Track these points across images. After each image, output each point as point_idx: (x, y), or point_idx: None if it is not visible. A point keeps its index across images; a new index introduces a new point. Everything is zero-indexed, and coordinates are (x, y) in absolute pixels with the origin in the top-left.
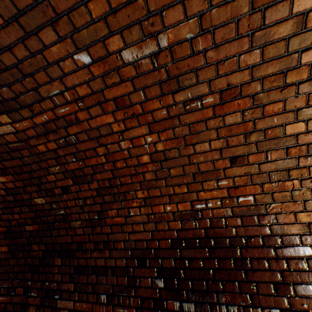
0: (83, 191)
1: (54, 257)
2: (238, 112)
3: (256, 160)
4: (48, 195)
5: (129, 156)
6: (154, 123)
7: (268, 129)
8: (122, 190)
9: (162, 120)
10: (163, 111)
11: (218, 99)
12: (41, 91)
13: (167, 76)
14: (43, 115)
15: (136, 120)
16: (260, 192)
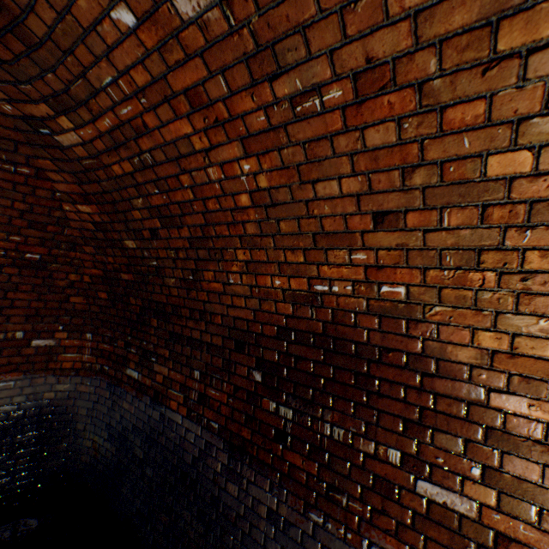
0: (174, 239)
1: (151, 316)
2: (390, 122)
3: (420, 224)
4: (138, 238)
5: (223, 194)
6: (249, 138)
7: (450, 163)
8: (218, 245)
9: (261, 134)
10: (260, 117)
11: (350, 92)
12: (90, 79)
13: (256, 45)
14: (104, 118)
15: (222, 131)
16: (419, 283)
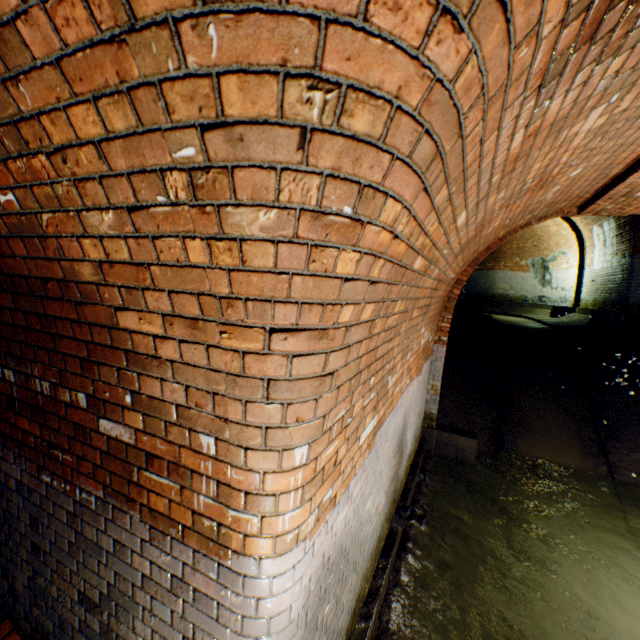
0: None
1: None
2: None
3: None
4: None
5: None
6: None
7: None
8: None
9: None
10: None
11: None
12: None
13: None
14: None
15: None
16: (16, 185)
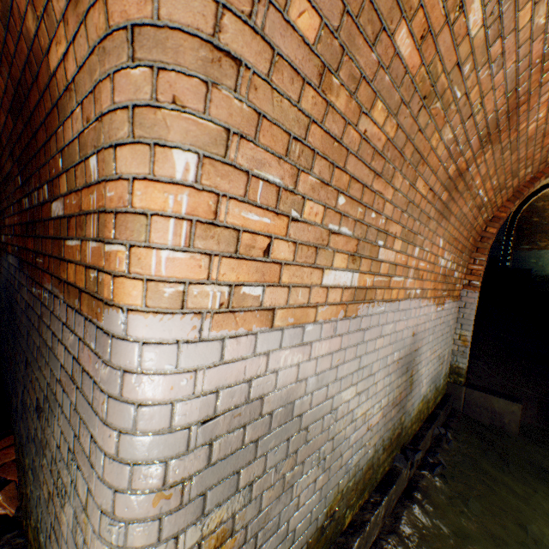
0: None
1: None
2: None
3: None
4: None
5: None
6: None
7: None
8: None
9: None
10: None
11: None
12: None
13: None
14: None
15: None
16: None
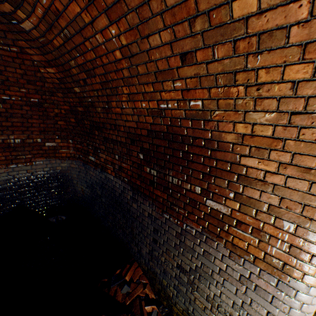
0: (94, 84)
1: (94, 130)
2: None
3: (203, 59)
4: (79, 86)
5: (107, 52)
6: (109, 11)
7: (213, 12)
8: (114, 85)
9: (113, 6)
10: None
11: None
12: None
13: None
14: (37, 8)
15: (94, 7)
16: (207, 98)
